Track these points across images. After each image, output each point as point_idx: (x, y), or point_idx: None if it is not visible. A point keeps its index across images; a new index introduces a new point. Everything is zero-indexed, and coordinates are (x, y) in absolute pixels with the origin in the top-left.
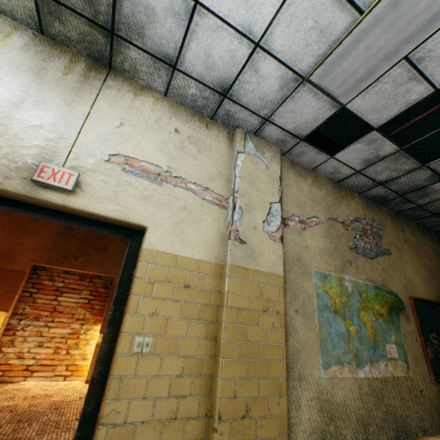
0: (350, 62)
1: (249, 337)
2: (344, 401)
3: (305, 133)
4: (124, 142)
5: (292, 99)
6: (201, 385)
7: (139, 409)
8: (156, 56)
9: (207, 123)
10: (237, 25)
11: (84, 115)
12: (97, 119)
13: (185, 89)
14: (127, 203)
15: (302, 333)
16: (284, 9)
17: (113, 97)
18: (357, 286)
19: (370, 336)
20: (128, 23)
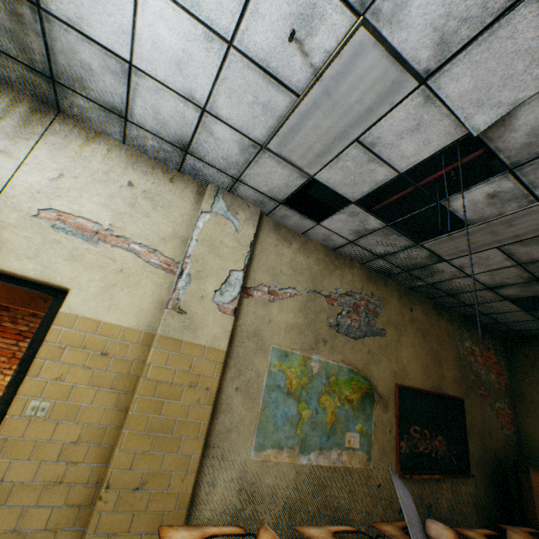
0: (304, 138)
1: (164, 412)
2: (272, 485)
3: (282, 197)
4: (60, 196)
5: (257, 163)
6: (98, 453)
7: (21, 470)
8: (104, 106)
9: (173, 176)
10: (178, 90)
11: (16, 164)
12: (32, 170)
13: (143, 139)
14: (50, 263)
15: (239, 412)
16: (221, 82)
17: (57, 145)
18: (326, 367)
19: (328, 422)
20: (67, 73)
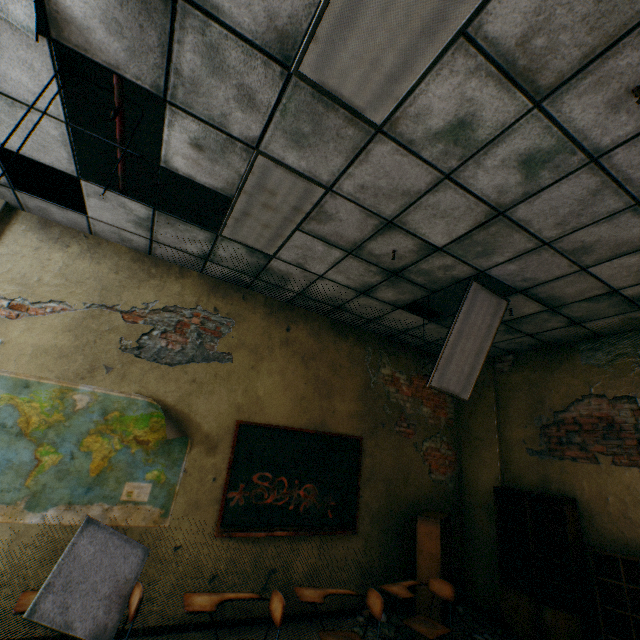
0: None
1: None
2: None
3: (4, 179)
4: None
5: None
6: None
7: None
8: None
9: None
10: None
11: None
12: None
13: None
14: None
15: None
16: None
17: None
18: (105, 401)
19: (92, 470)
20: None
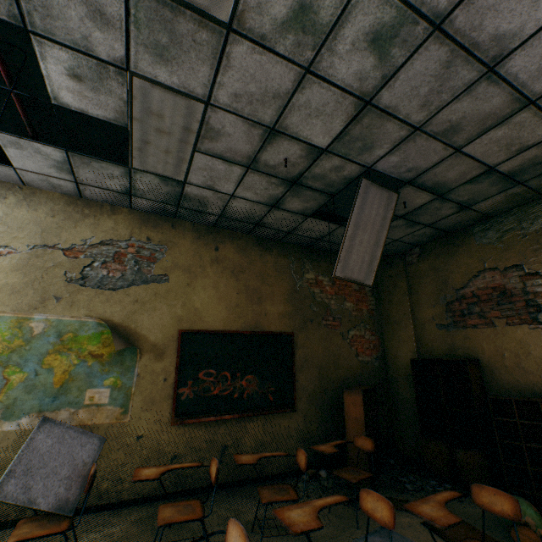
0: None
1: None
2: None
3: None
4: None
5: None
6: None
7: None
8: None
9: None
10: None
11: None
12: None
13: None
14: None
15: None
16: None
17: None
18: (59, 325)
19: (56, 383)
20: None
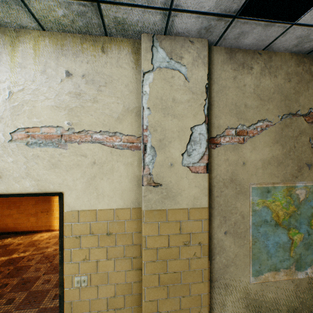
0: None
1: (169, 269)
2: (274, 298)
3: (237, 5)
4: (18, 114)
5: None
6: (132, 300)
7: None
8: None
9: (102, 44)
10: None
11: None
12: None
13: (51, 13)
14: (39, 176)
15: (232, 251)
16: None
17: None
18: None
19: None
20: None
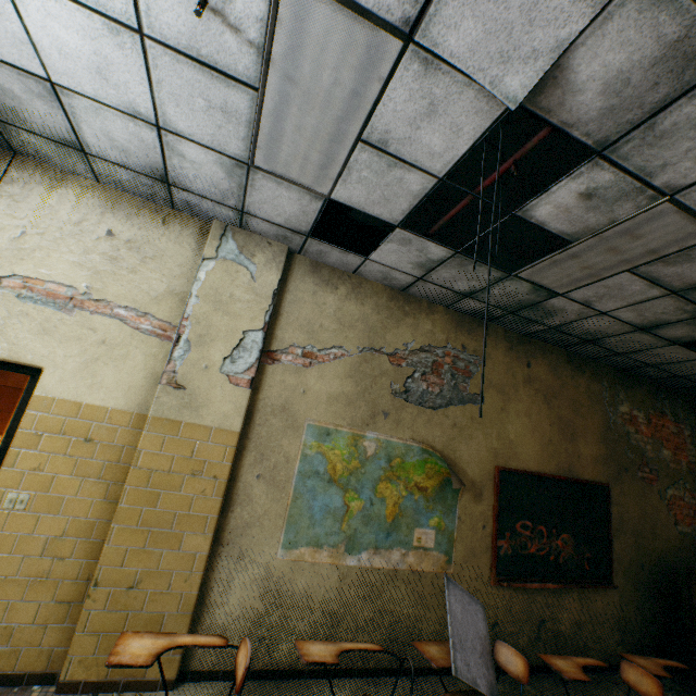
0: (292, 146)
1: (160, 504)
2: (307, 589)
3: (306, 229)
4: (24, 259)
5: (254, 188)
6: (88, 549)
7: (4, 564)
8: (54, 139)
9: (165, 216)
10: (118, 106)
11: None
12: None
13: (115, 175)
14: (18, 339)
15: (261, 504)
16: (158, 87)
17: (16, 196)
18: (387, 447)
19: (387, 516)
20: None
